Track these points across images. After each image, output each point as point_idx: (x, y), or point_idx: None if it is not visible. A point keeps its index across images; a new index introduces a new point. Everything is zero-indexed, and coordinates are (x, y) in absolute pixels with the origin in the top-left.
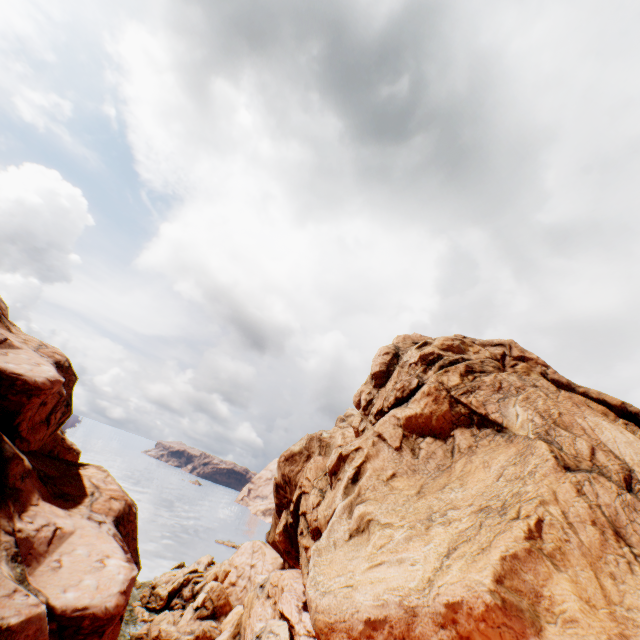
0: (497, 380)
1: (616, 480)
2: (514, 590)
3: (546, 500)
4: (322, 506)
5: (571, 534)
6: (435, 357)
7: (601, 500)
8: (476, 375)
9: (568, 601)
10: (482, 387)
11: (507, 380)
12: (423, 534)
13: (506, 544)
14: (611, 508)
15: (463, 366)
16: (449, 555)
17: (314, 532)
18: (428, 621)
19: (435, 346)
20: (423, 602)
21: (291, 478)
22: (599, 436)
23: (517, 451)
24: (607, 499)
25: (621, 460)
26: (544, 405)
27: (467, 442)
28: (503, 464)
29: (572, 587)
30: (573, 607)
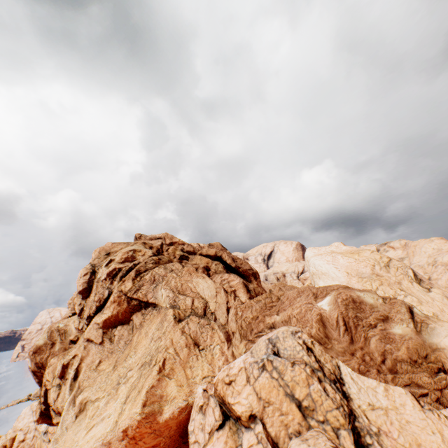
0: (153, 275)
1: (200, 312)
2: (152, 403)
3: (168, 346)
4: (60, 398)
5: (177, 357)
6: (117, 271)
7: (191, 330)
8: (142, 275)
9: (173, 390)
10: (145, 284)
11: (158, 273)
12: (115, 395)
13: (149, 383)
14: (195, 332)
15: (134, 272)
16: (126, 402)
17: (60, 413)
18: (117, 442)
19: (117, 262)
20: (113, 435)
21: (44, 363)
22: (197, 289)
23: (161, 319)
24: (194, 328)
25: (204, 299)
26: (175, 283)
27: (140, 320)
28: (154, 331)
29: (175, 383)
30: (175, 392)
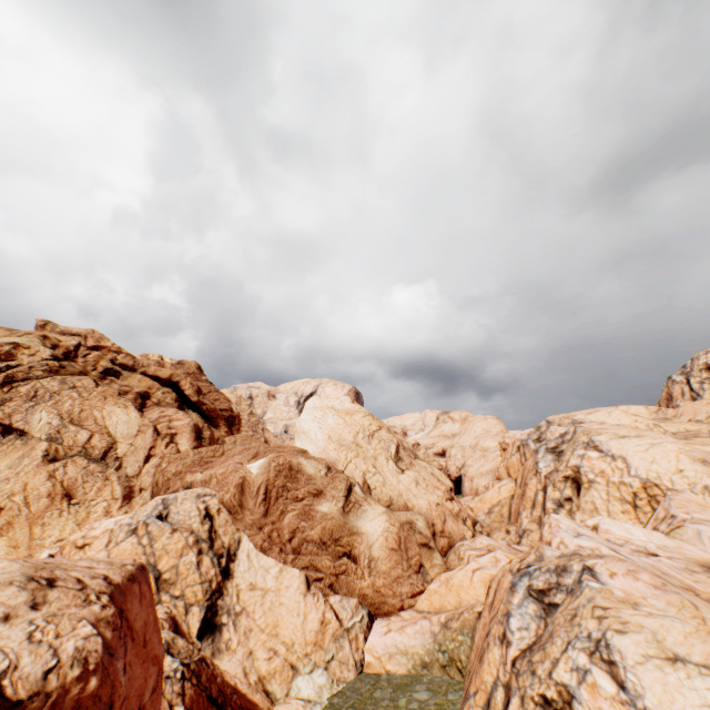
0: (35, 389)
1: (97, 455)
2: None
3: (16, 493)
4: None
5: (26, 509)
6: None
7: (68, 476)
8: (16, 385)
9: (0, 552)
10: (16, 399)
11: (47, 387)
12: None
13: None
14: (74, 479)
15: (2, 378)
16: None
17: None
18: None
19: None
20: None
21: None
22: (107, 422)
23: (23, 454)
24: (74, 474)
25: (113, 437)
26: (71, 406)
27: None
28: (3, 469)
29: (8, 542)
30: (2, 554)
